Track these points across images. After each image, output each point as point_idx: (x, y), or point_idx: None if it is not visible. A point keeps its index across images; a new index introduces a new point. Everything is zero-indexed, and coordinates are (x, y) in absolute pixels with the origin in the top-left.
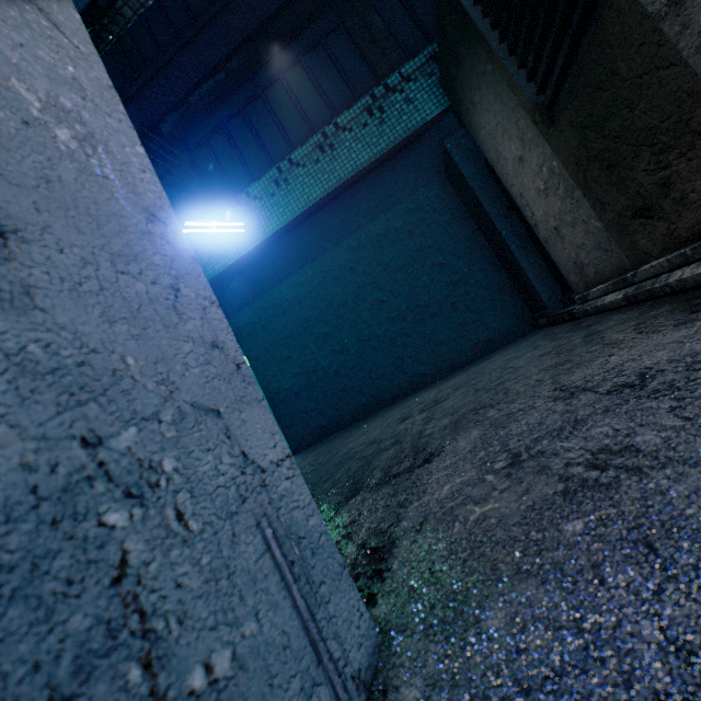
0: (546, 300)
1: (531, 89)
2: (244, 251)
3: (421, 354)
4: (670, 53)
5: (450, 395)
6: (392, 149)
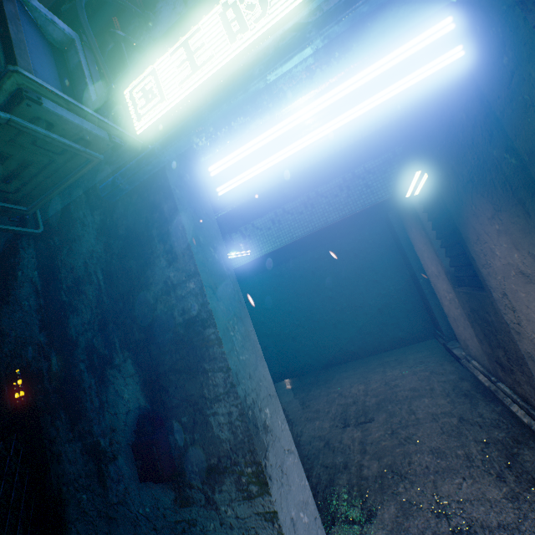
0: (444, 331)
1: (447, 261)
2: (246, 261)
3: (353, 338)
4: (513, 339)
5: (375, 417)
6: (352, 215)
